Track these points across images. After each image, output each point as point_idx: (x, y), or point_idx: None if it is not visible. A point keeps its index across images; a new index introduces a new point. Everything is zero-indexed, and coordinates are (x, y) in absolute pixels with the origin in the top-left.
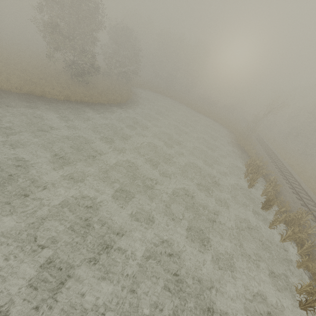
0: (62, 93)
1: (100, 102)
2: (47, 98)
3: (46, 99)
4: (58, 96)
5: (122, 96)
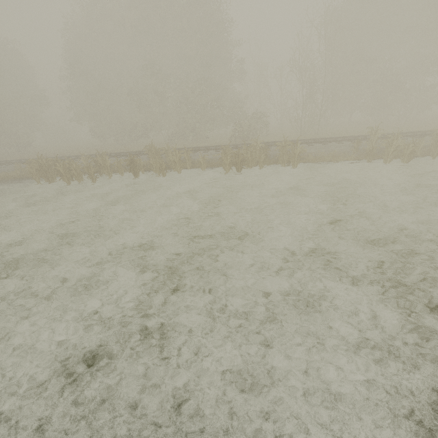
0: None
1: None
2: None
3: None
4: None
5: None
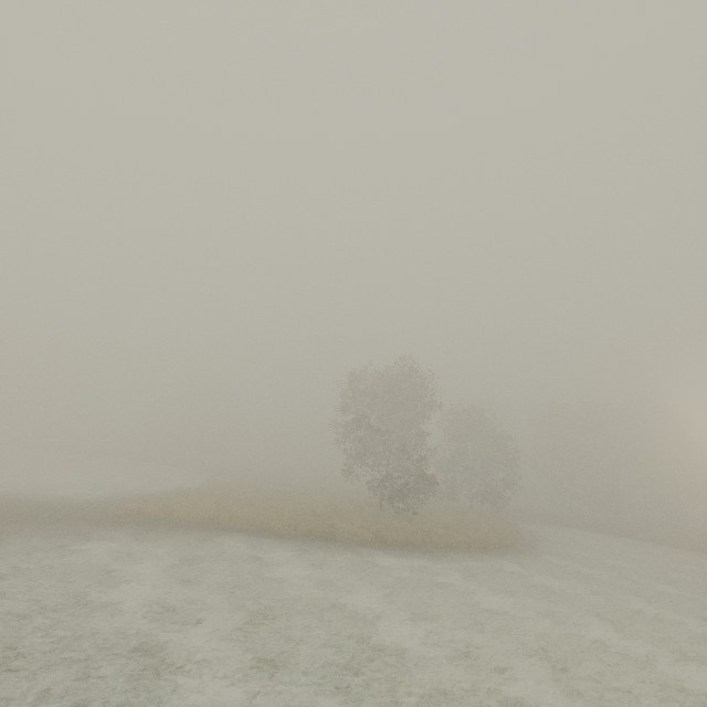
0: (367, 530)
1: (450, 545)
2: (340, 540)
3: (337, 542)
4: (360, 535)
5: (499, 533)
